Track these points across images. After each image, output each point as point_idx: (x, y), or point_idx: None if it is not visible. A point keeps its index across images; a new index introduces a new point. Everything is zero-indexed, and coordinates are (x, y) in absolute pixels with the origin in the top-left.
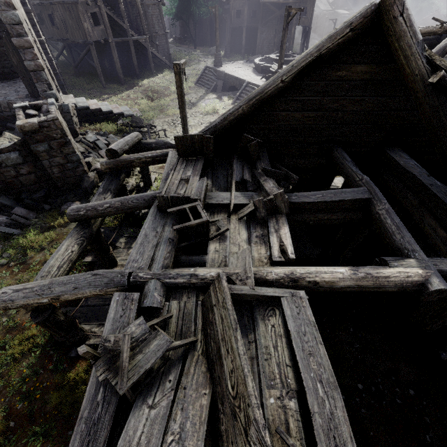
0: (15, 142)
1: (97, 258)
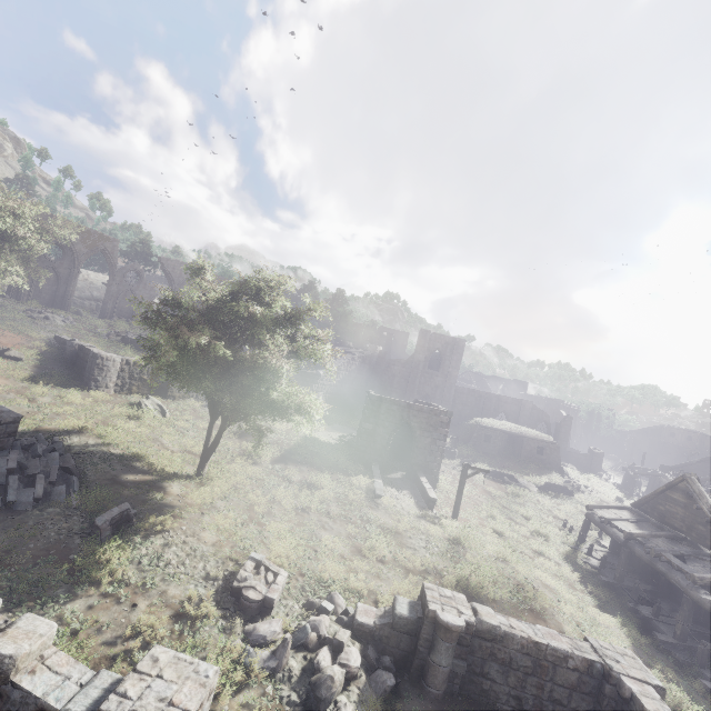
0: (588, 454)
1: (628, 485)
